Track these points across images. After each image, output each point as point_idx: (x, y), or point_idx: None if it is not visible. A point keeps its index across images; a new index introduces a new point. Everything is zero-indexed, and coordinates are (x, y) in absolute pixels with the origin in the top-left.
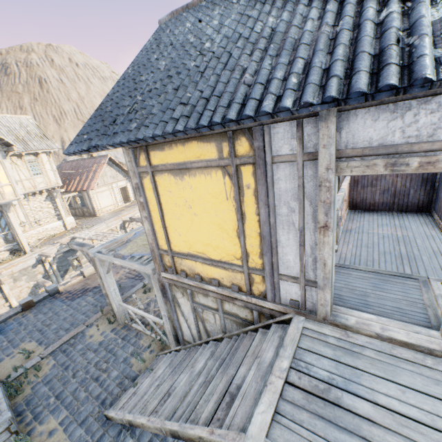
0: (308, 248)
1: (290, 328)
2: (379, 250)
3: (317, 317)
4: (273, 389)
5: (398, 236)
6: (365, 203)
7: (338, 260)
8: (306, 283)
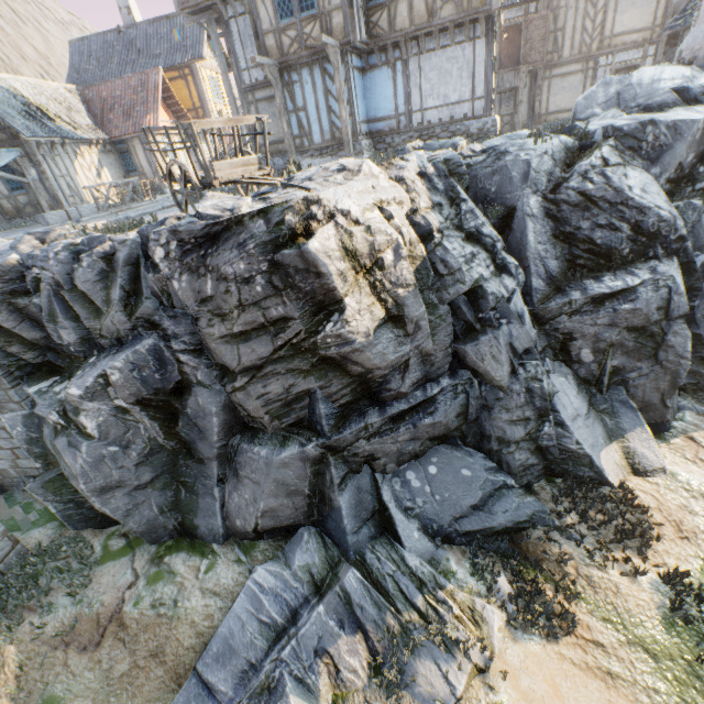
0: None
1: None
2: None
3: None
4: None
5: None
6: None
7: None
8: None
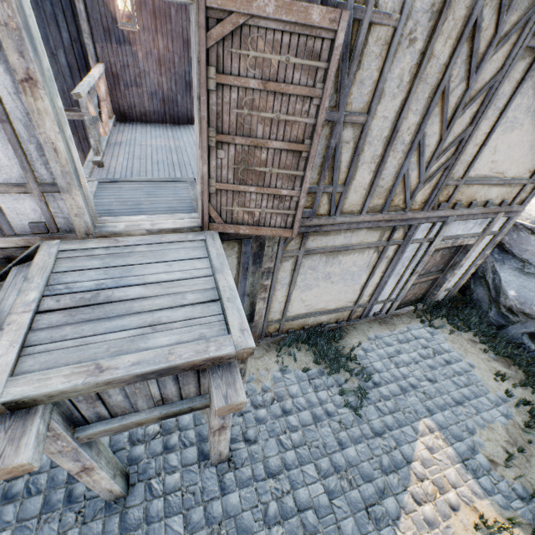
0: (20, 128)
1: (37, 257)
2: (153, 160)
3: (78, 235)
4: (16, 327)
5: (172, 147)
6: (136, 111)
7: (106, 175)
8: (43, 189)
